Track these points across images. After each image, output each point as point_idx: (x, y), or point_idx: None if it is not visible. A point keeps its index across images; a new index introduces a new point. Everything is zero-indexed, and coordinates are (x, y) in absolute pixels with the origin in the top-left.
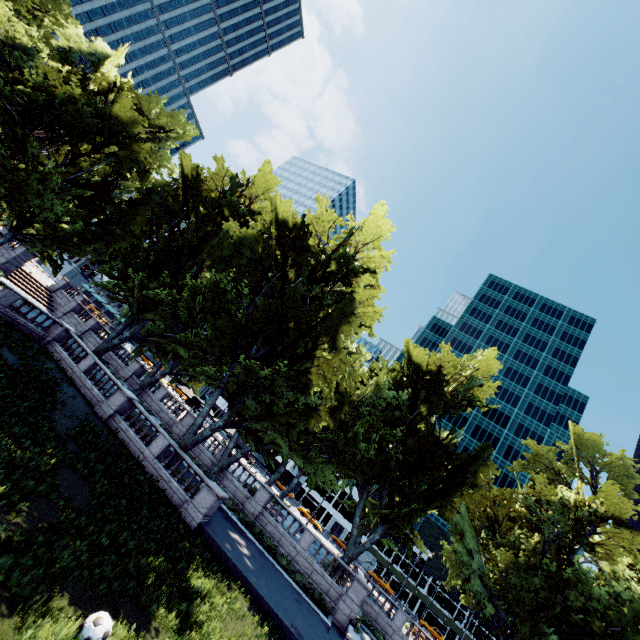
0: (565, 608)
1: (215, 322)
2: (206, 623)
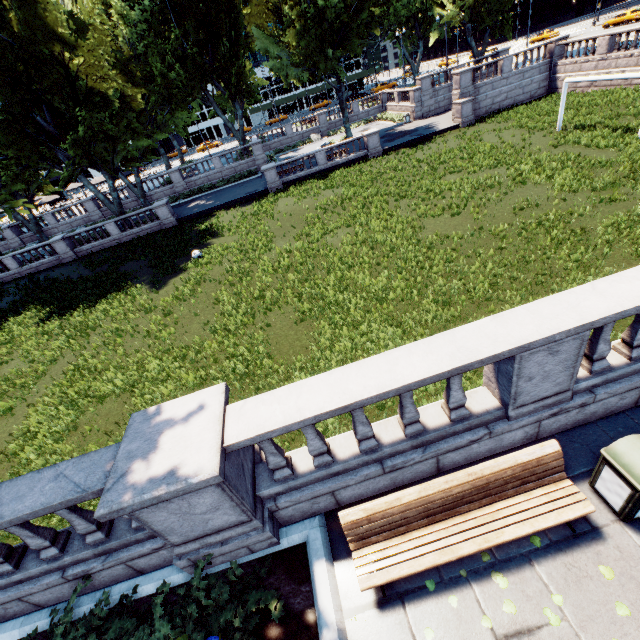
0: (333, 25)
1: (2, 146)
2: (219, 227)
